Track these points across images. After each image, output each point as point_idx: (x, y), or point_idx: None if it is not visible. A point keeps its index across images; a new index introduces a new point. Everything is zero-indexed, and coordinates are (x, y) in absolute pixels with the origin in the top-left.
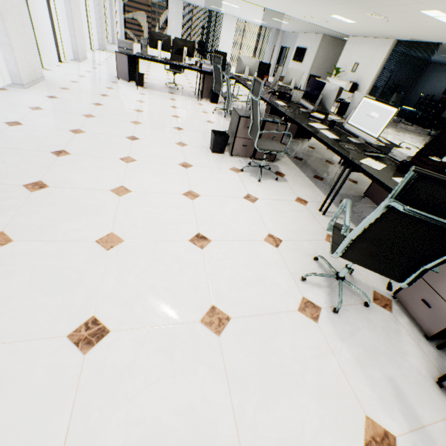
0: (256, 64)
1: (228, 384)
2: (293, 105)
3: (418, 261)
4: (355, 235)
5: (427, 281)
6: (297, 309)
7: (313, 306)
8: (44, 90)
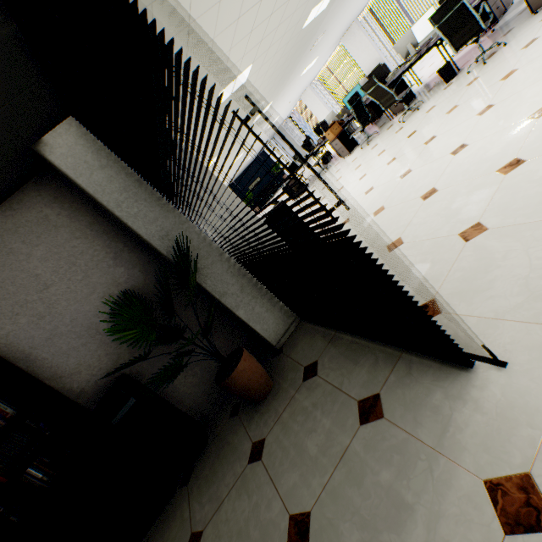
0: None
1: None
2: None
3: None
4: None
5: None
6: None
7: None
8: None
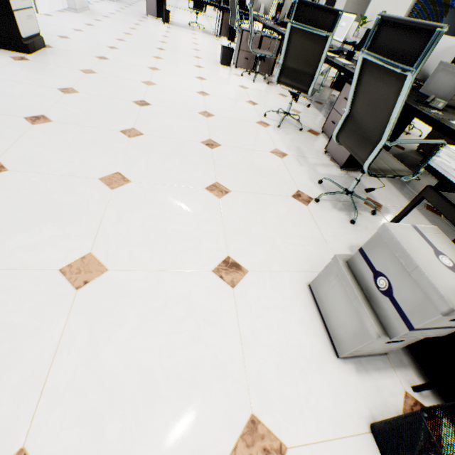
0: (271, 2)
1: (208, 127)
2: None
3: (313, 72)
4: (282, 59)
5: (335, 109)
6: (255, 122)
7: (266, 124)
8: (91, 16)
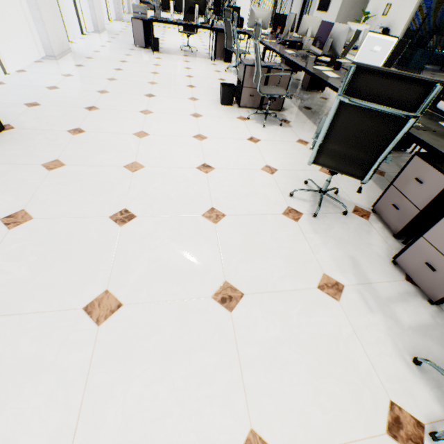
0: (270, 15)
1: (219, 249)
2: (302, 53)
3: (373, 156)
4: (322, 139)
5: (397, 188)
6: (281, 213)
7: (296, 212)
8: (73, 60)
